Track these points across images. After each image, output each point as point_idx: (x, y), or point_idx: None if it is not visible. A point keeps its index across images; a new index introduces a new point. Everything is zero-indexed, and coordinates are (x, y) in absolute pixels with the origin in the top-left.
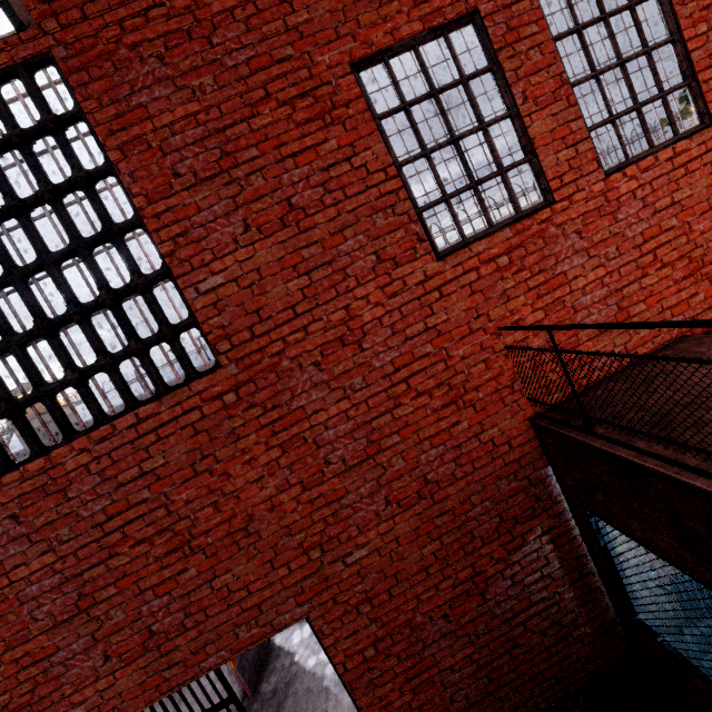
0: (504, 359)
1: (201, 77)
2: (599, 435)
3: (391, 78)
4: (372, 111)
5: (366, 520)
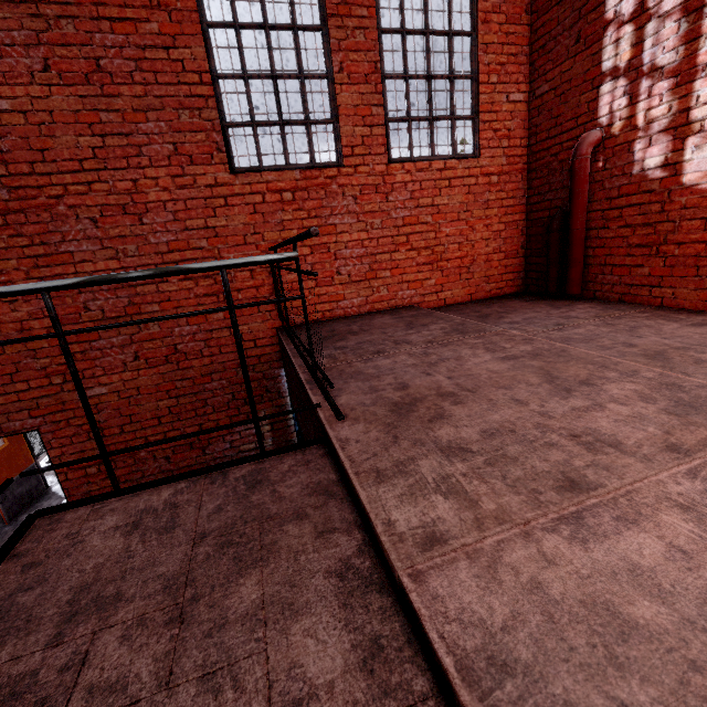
0: (268, 275)
1: None
2: (291, 338)
3: None
4: (202, 15)
5: (113, 365)
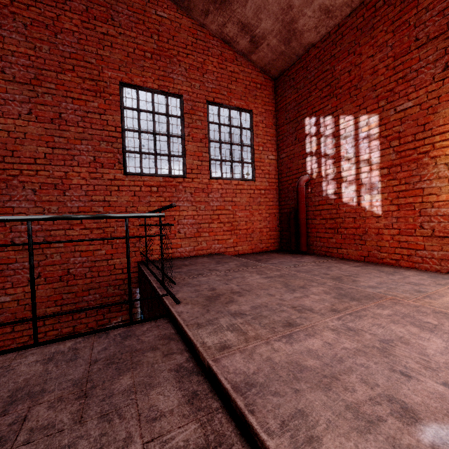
0: (137, 230)
1: (43, 44)
2: (148, 267)
3: (137, 97)
4: (122, 103)
5: (20, 281)
